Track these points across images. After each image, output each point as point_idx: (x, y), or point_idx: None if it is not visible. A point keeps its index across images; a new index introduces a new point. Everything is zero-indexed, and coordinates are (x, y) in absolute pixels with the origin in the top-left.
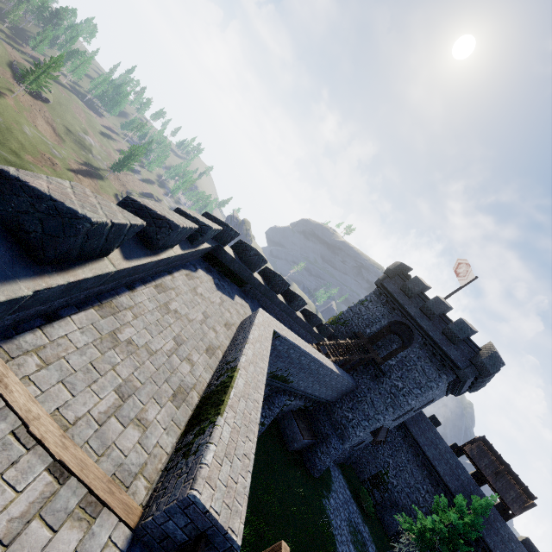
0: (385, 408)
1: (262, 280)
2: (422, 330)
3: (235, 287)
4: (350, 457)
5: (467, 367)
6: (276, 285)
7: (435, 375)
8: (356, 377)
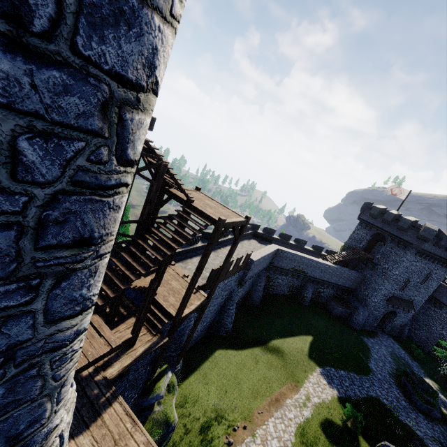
0: (382, 281)
1: (279, 238)
2: (387, 233)
3: (267, 243)
4: (402, 331)
5: (415, 241)
6: (286, 238)
7: (402, 253)
8: (363, 272)
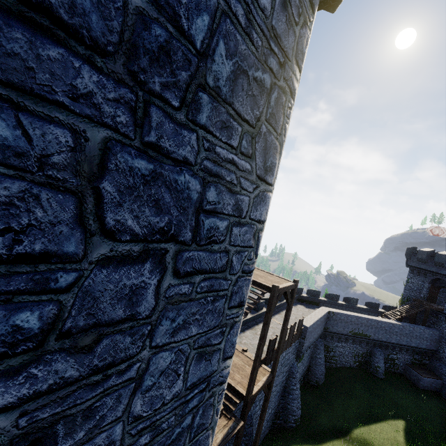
0: None
1: (326, 299)
2: None
3: (315, 306)
4: None
5: None
6: (333, 298)
7: None
8: (437, 327)
